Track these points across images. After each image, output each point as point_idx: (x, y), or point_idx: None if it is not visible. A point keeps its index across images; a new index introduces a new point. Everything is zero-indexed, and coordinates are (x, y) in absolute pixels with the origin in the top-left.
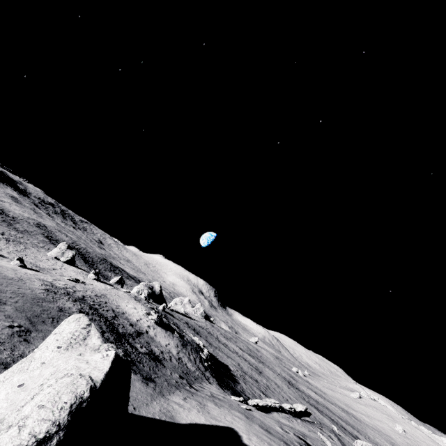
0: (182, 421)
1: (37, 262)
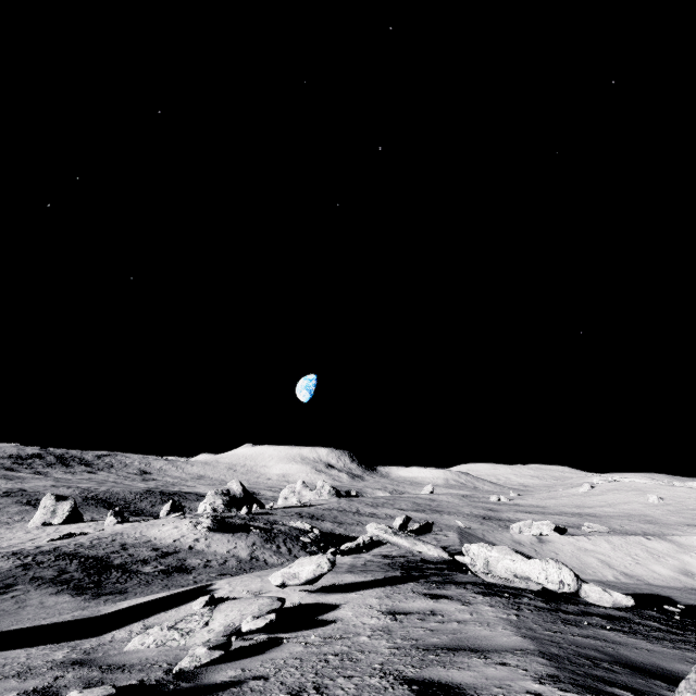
0: (109, 611)
1: (0, 543)
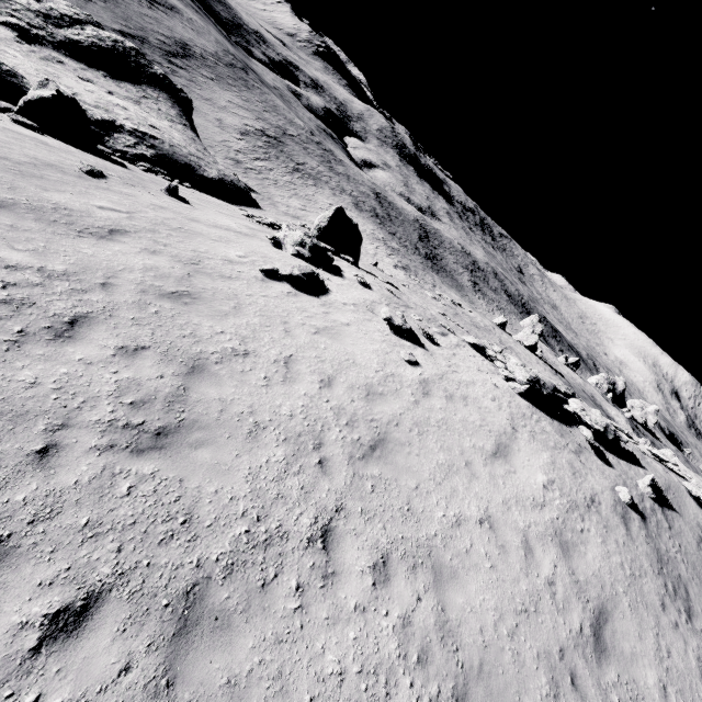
0: None
1: None
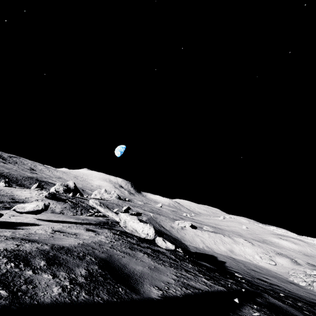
0: None
1: None
